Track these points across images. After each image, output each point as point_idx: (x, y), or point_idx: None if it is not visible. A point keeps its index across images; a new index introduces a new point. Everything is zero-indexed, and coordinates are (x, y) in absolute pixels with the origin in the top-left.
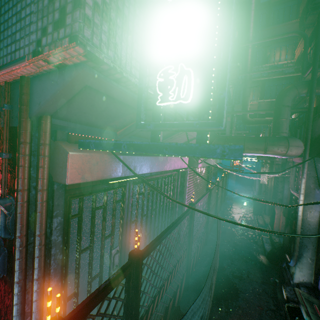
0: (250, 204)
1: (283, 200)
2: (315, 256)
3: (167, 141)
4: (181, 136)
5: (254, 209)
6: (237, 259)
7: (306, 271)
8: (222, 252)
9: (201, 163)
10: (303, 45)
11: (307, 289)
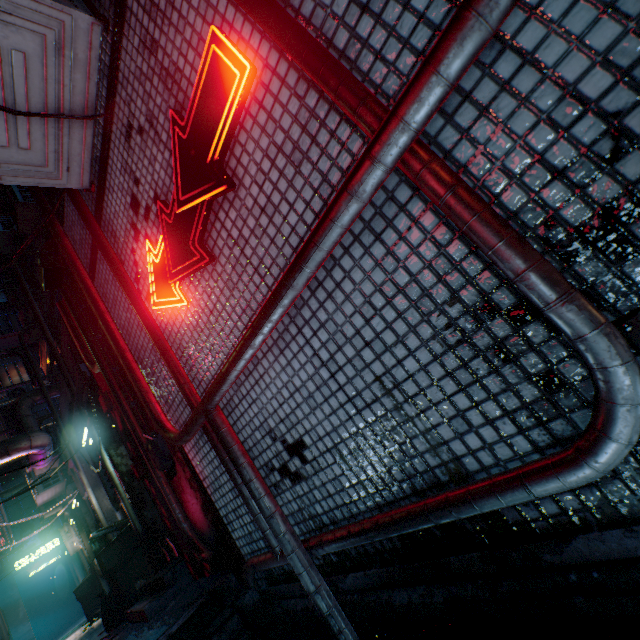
0: (83, 623)
1: None
2: None
3: None
4: None
5: (88, 609)
6: None
7: None
8: None
9: None
10: (47, 358)
11: None
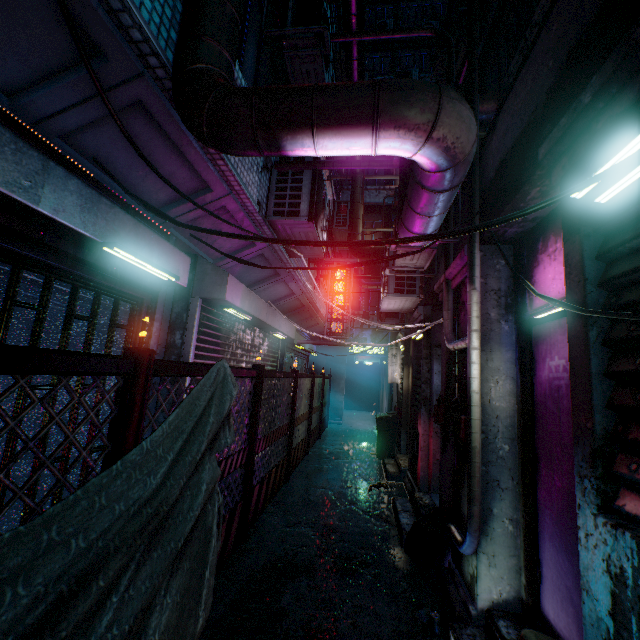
0: (372, 440)
1: (433, 399)
2: (520, 508)
3: (71, 128)
4: (140, 136)
5: (380, 445)
6: (330, 569)
7: (506, 563)
8: (288, 556)
9: (240, 297)
10: None
11: (516, 622)
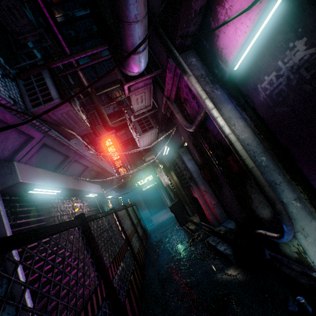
0: (173, 221)
1: (193, 175)
2: (295, 188)
3: None
4: None
5: (179, 220)
6: None
7: (311, 228)
8: None
9: (38, 177)
10: None
11: None
